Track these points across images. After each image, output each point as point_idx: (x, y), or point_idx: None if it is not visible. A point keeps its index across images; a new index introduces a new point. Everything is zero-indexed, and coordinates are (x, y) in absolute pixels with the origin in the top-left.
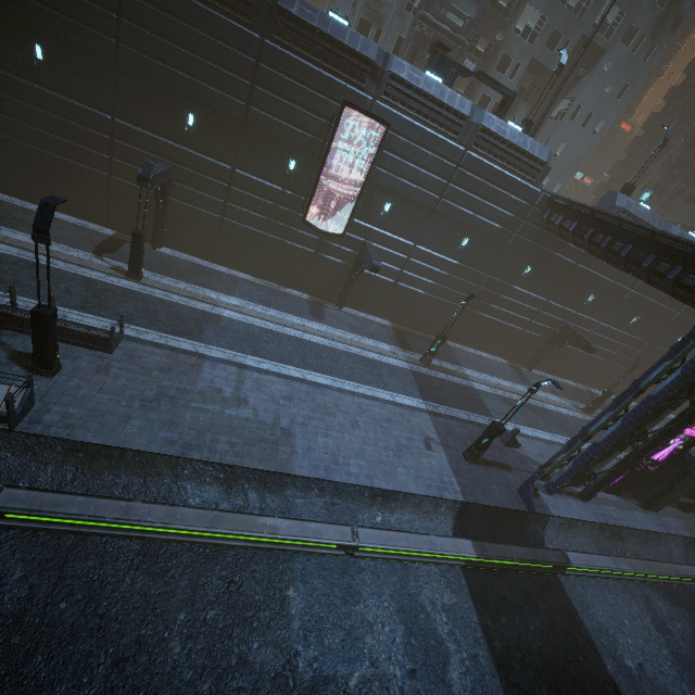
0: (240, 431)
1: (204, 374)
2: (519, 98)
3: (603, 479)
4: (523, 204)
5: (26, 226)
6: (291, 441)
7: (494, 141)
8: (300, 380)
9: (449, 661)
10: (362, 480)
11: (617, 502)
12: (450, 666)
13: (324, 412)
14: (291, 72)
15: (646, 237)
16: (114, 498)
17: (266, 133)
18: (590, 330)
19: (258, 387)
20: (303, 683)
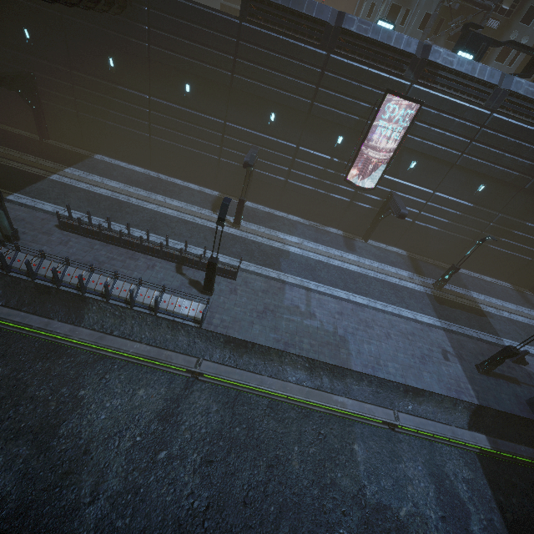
0: (314, 336)
1: (287, 294)
2: None
3: None
4: None
5: (176, 195)
6: (347, 345)
7: (521, 102)
8: (346, 300)
9: (470, 518)
10: (398, 378)
11: None
12: (471, 521)
13: (365, 325)
14: (347, 74)
15: None
16: (253, 373)
17: (323, 119)
18: None
19: (320, 304)
20: (370, 505)
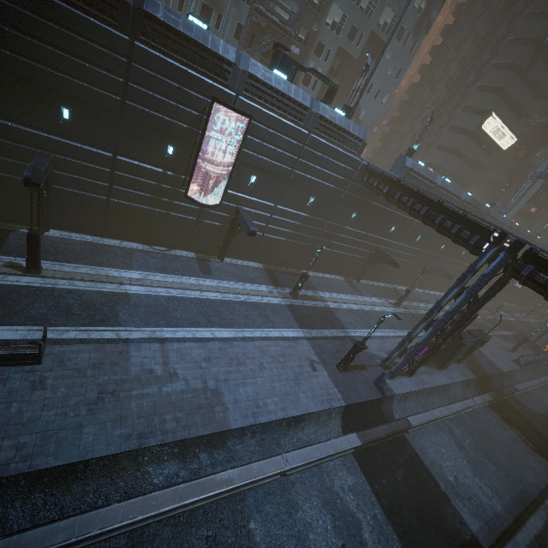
0: (180, 405)
1: (133, 358)
2: (331, 75)
3: (420, 361)
4: (350, 170)
5: None
6: (221, 399)
7: (328, 126)
8: (211, 339)
9: (361, 527)
10: (279, 414)
11: (426, 370)
12: (362, 530)
13: (237, 363)
14: (163, 71)
15: (436, 202)
16: (93, 510)
17: (143, 123)
18: (393, 249)
19: (182, 356)
20: None
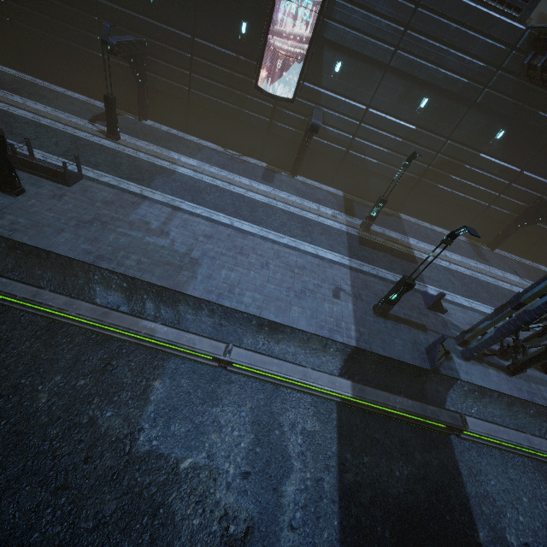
0: (151, 254)
1: (140, 210)
2: None
3: (536, 355)
4: (500, 49)
5: (46, 100)
6: (195, 268)
7: None
8: (226, 225)
9: (288, 476)
10: (251, 309)
11: None
12: (288, 480)
13: (238, 252)
14: None
15: None
16: (29, 285)
17: None
18: None
19: (184, 225)
20: (137, 453)
